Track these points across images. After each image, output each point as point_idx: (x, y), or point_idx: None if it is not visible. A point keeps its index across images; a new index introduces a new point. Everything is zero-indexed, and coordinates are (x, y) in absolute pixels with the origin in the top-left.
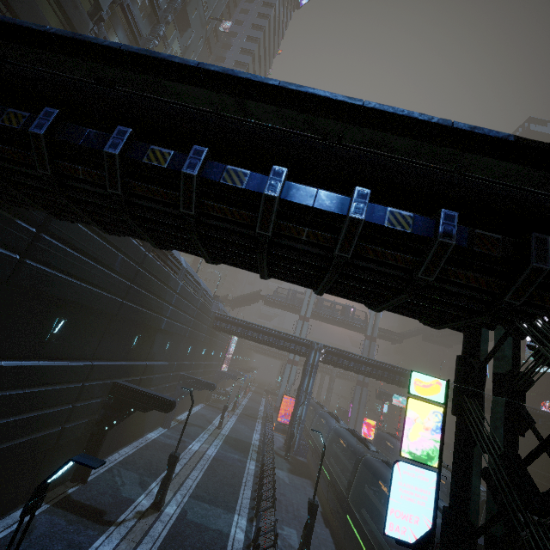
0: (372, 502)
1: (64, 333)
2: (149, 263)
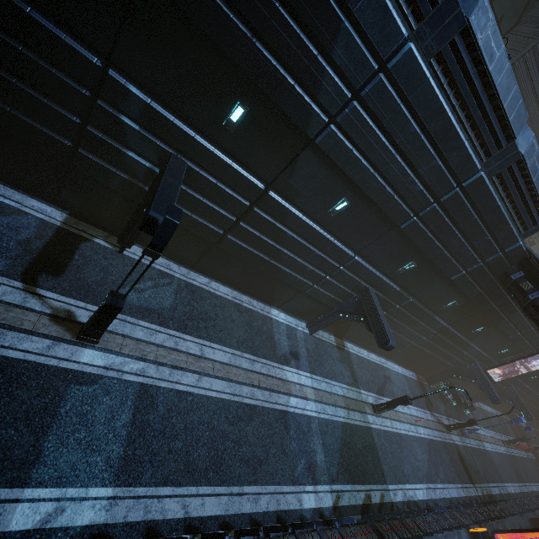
0: None
1: None
2: None
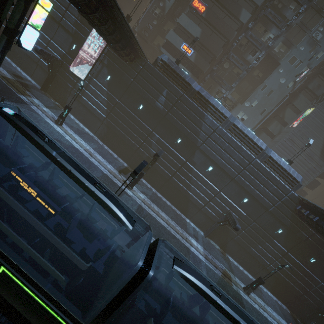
0: (113, 274)
1: (143, 111)
2: (185, 100)
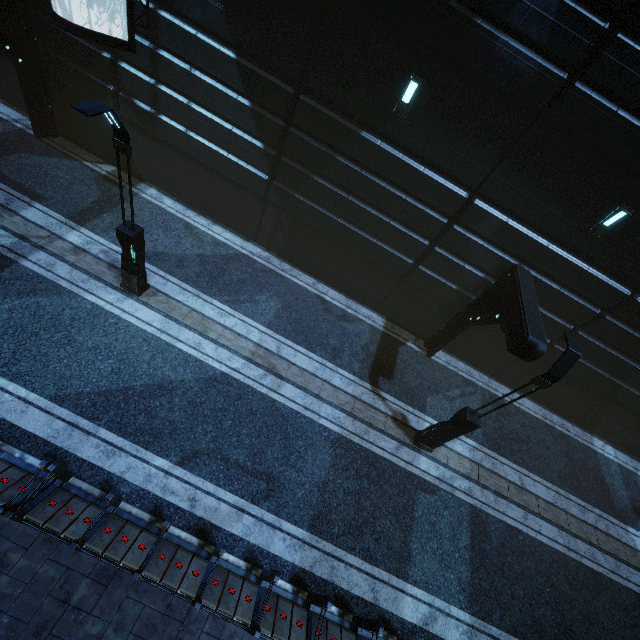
0: None
1: (423, 111)
2: None
